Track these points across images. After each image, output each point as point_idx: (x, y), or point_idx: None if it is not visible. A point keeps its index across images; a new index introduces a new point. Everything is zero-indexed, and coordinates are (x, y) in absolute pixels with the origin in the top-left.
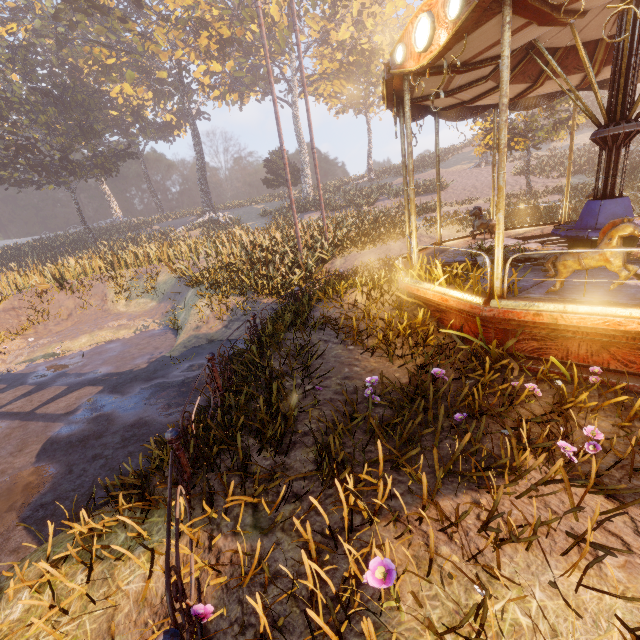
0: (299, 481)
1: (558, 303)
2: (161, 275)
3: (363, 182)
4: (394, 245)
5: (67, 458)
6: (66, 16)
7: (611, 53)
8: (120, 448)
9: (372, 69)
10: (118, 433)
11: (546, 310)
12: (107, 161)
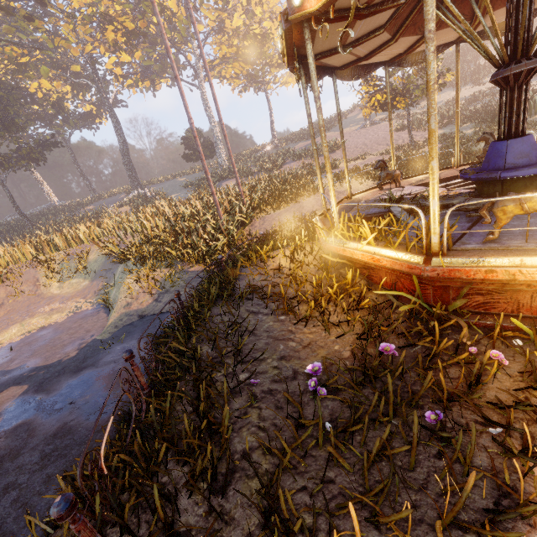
0: None
1: (512, 256)
2: (91, 254)
3: (270, 149)
4: (306, 202)
5: None
6: None
7: None
8: (37, 471)
9: (265, 51)
10: (37, 448)
11: (499, 265)
12: (33, 151)
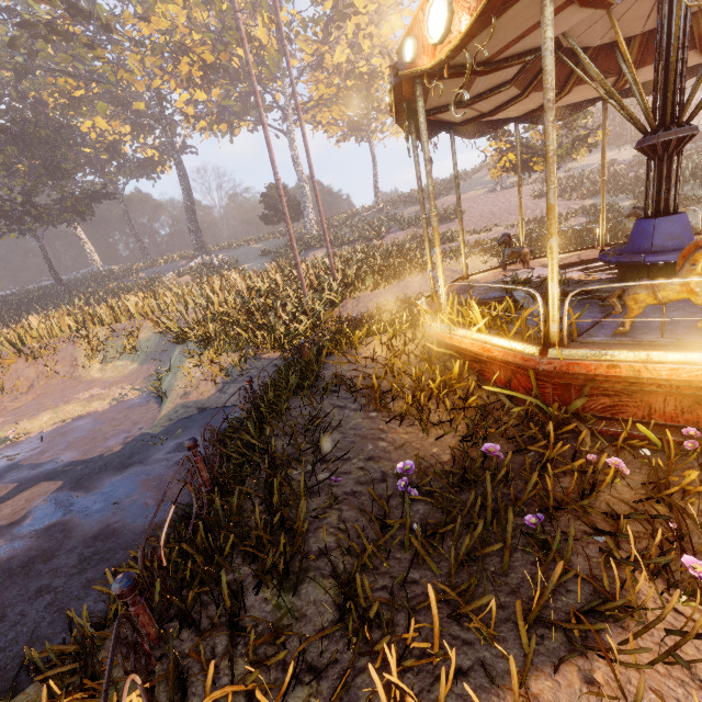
0: (315, 641)
1: (638, 350)
2: (143, 331)
3: (371, 214)
4: (412, 281)
5: (1, 595)
6: (26, 45)
7: (645, 53)
8: (75, 574)
9: (372, 93)
10: (75, 550)
11: (624, 360)
12: (79, 203)
